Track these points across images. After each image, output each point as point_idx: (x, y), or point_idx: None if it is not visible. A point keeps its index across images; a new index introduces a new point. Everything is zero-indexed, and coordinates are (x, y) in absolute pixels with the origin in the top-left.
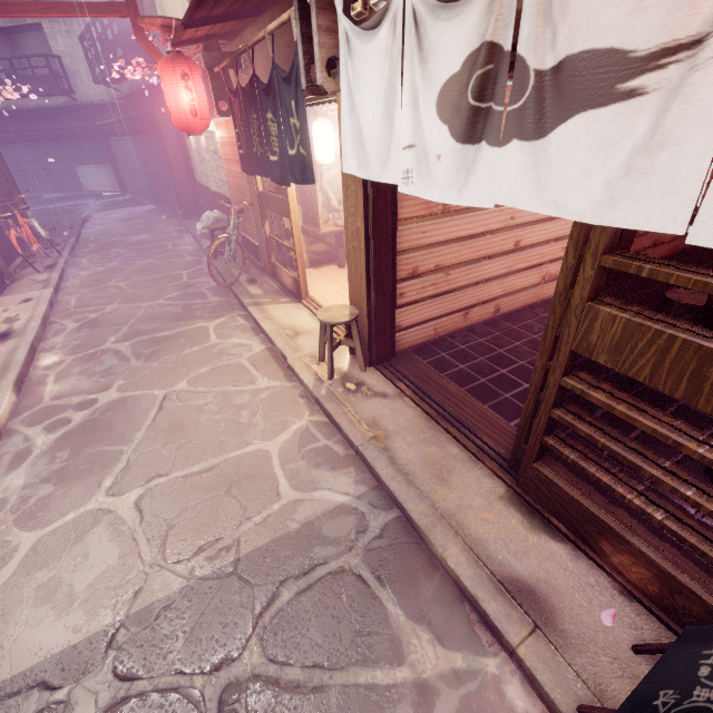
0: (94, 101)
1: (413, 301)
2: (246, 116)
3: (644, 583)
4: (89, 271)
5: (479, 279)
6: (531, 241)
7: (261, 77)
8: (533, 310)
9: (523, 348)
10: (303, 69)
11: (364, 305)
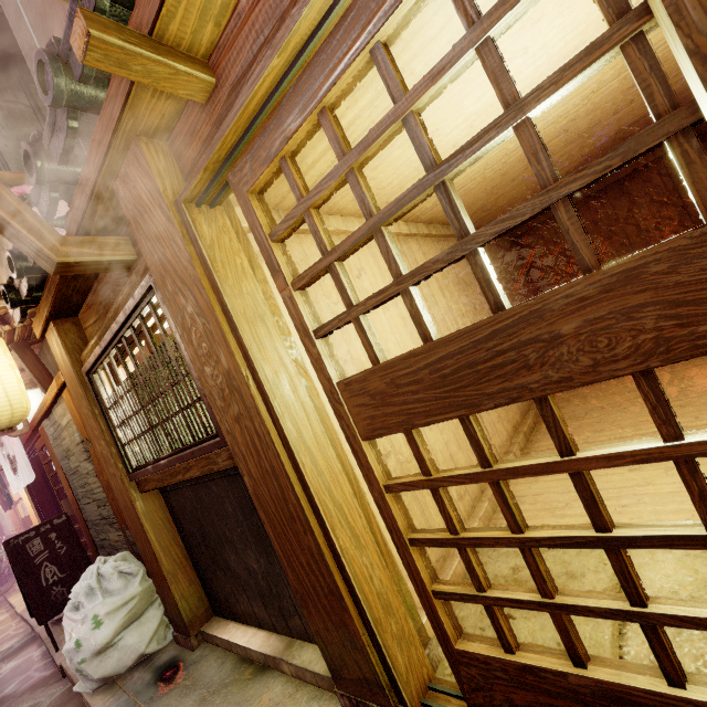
0: None
1: None
2: None
3: None
4: None
5: None
6: None
7: None
8: None
9: None
10: None
11: None
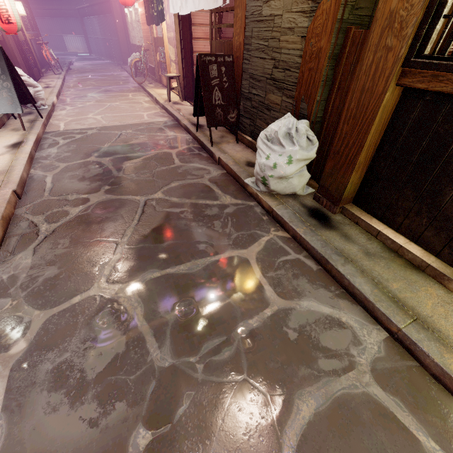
0: None
1: None
2: None
3: None
4: (77, 78)
5: None
6: None
7: None
8: None
9: None
10: None
11: (182, 72)
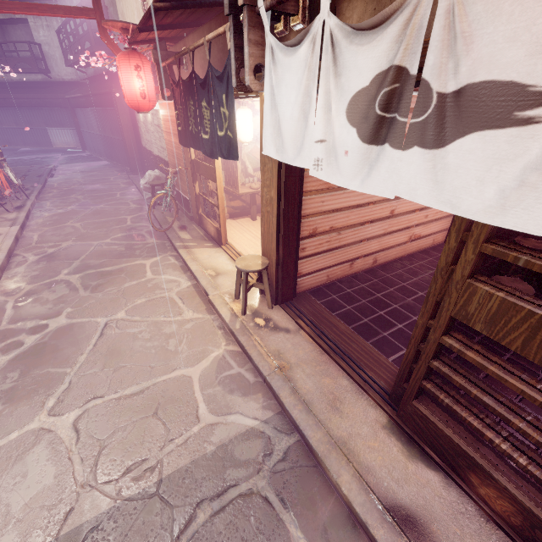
0: (65, 80)
1: (312, 254)
2: (185, 102)
3: (507, 514)
4: (51, 212)
5: (363, 237)
6: (403, 210)
7: (198, 73)
8: (401, 262)
9: (395, 293)
10: (234, 72)
11: (274, 257)
